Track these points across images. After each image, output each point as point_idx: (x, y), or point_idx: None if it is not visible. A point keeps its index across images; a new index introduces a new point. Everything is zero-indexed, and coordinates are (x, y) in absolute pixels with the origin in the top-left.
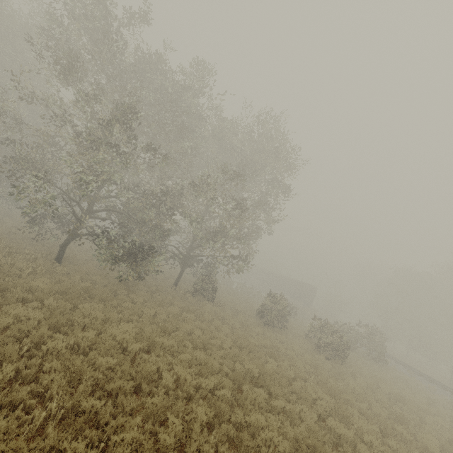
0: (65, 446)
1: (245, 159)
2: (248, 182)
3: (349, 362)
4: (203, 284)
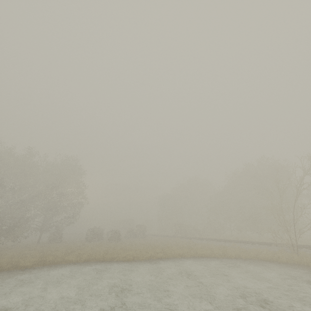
0: (1, 260)
1: (61, 176)
2: (67, 183)
3: (122, 241)
4: (54, 236)
